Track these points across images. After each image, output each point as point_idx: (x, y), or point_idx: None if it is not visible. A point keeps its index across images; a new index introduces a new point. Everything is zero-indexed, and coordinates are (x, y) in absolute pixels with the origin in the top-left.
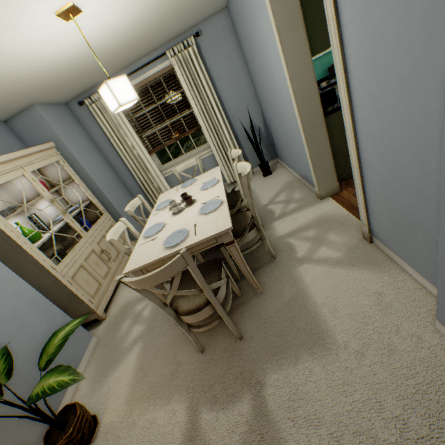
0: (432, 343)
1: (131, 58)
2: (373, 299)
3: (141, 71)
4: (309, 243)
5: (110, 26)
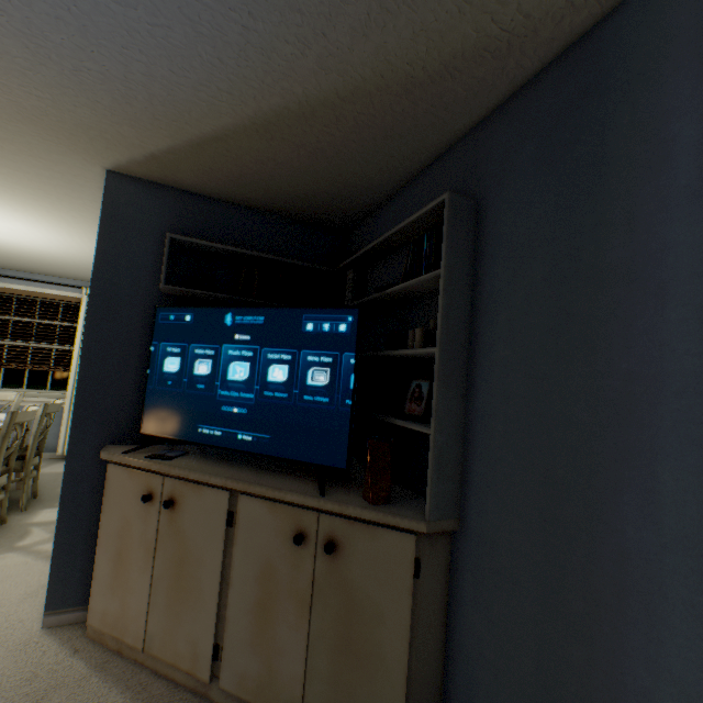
0: (27, 625)
1: (37, 269)
2: (33, 589)
3: (43, 284)
4: (51, 535)
5: (11, 242)
